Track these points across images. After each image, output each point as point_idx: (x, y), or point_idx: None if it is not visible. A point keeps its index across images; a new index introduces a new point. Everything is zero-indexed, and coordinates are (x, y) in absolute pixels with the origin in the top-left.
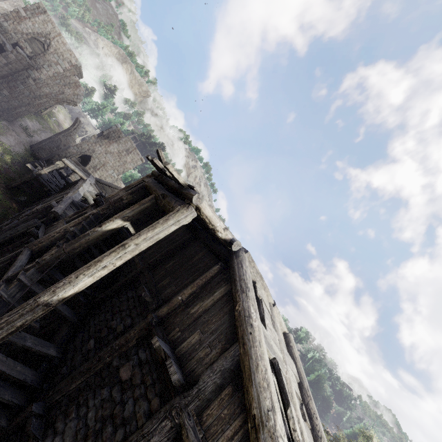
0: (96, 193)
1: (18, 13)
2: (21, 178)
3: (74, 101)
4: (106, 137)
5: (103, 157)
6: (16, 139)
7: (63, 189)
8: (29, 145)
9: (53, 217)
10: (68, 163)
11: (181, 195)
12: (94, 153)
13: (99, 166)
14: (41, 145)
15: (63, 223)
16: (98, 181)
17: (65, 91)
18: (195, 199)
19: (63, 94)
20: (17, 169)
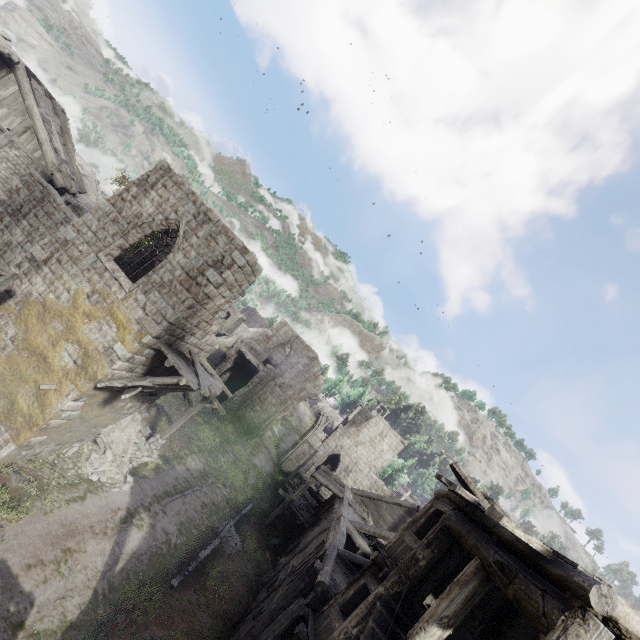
0: (357, 516)
1: (267, 335)
2: (273, 511)
3: (315, 393)
4: (351, 422)
5: (353, 452)
6: (266, 455)
7: (317, 518)
8: (277, 458)
9: (320, 593)
10: (320, 477)
11: (546, 575)
12: (342, 449)
13: (351, 465)
14: (288, 455)
15: (337, 610)
16: (355, 493)
17: (306, 386)
18: (596, 600)
19: (305, 390)
20: (268, 496)
